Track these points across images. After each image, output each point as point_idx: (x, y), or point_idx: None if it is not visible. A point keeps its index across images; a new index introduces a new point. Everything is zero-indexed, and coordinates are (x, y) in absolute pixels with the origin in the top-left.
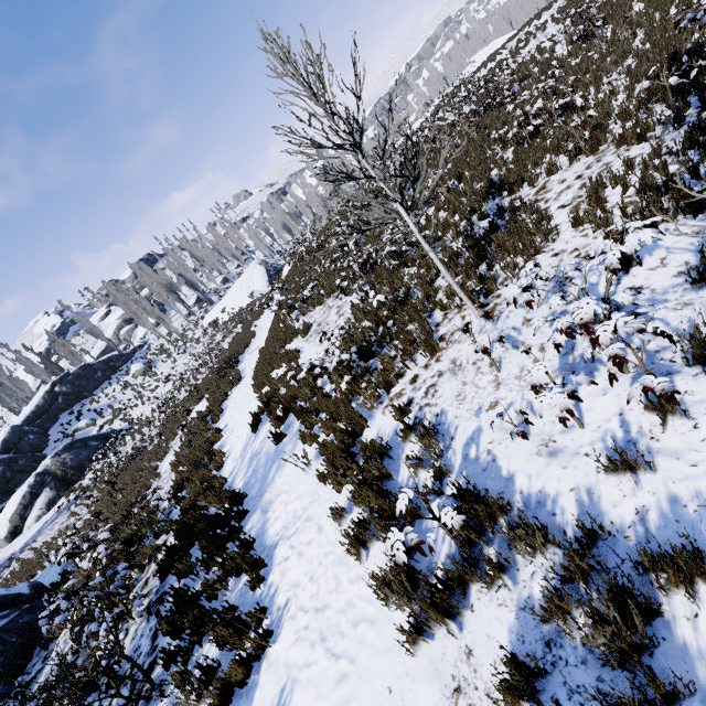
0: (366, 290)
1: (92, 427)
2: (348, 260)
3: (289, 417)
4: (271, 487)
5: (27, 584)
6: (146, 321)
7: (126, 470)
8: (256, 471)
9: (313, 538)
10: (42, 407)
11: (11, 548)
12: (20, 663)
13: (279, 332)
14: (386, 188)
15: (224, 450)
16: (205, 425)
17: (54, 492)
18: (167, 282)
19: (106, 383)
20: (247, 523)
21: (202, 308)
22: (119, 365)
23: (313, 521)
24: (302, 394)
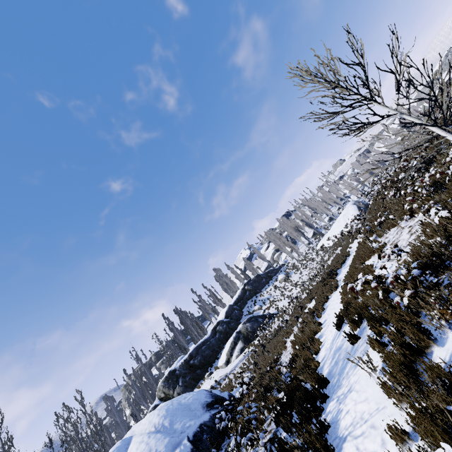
0: (427, 209)
1: (260, 310)
2: (413, 186)
3: (363, 322)
4: (345, 381)
5: (227, 393)
6: (284, 249)
7: (273, 339)
8: (336, 363)
9: (376, 450)
10: (240, 296)
11: (226, 370)
12: (219, 440)
13: (361, 251)
14: (410, 117)
15: (321, 339)
16: (312, 318)
17: (243, 344)
18: (294, 226)
19: (267, 285)
20: (326, 406)
21: (316, 238)
22: (273, 275)
23: (377, 431)
24: (372, 303)
